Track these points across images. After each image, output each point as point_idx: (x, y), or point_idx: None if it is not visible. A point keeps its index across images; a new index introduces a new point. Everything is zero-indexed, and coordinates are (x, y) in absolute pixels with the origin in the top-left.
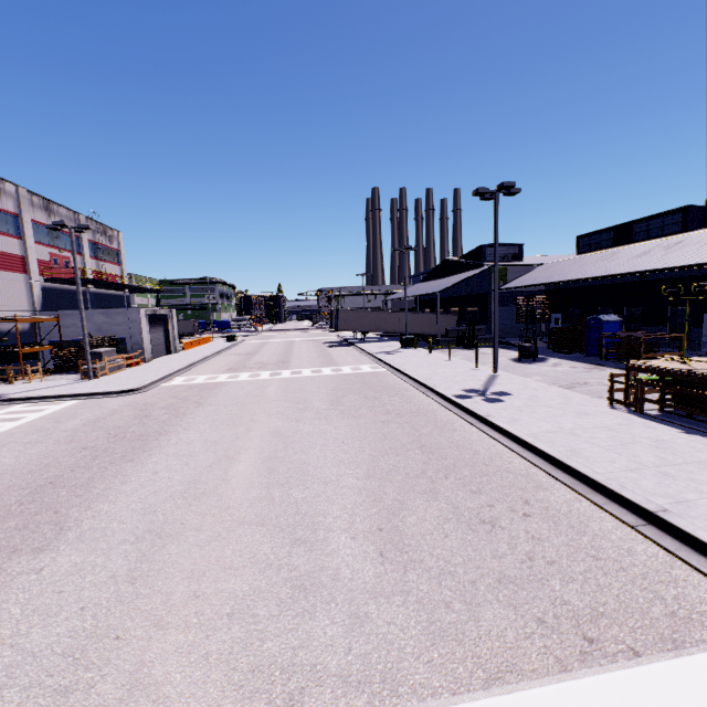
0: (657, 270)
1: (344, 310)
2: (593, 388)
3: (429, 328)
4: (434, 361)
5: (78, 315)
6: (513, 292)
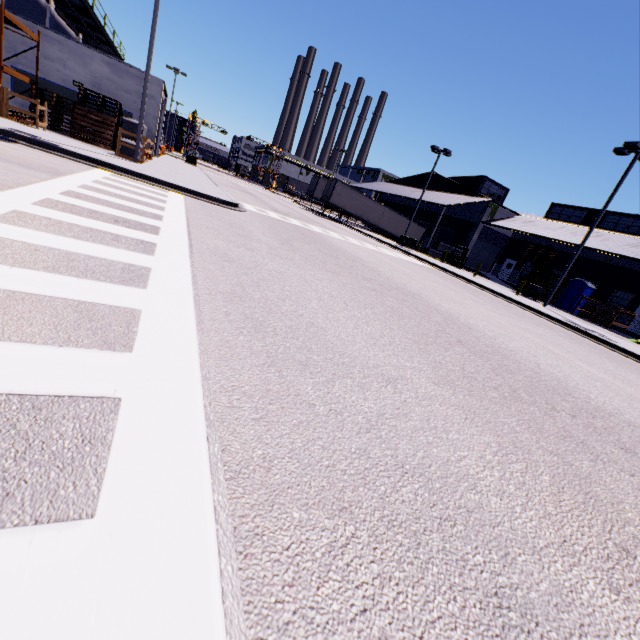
0: None
1: (342, 184)
2: None
3: (401, 232)
4: (468, 275)
5: (69, 48)
6: (492, 229)
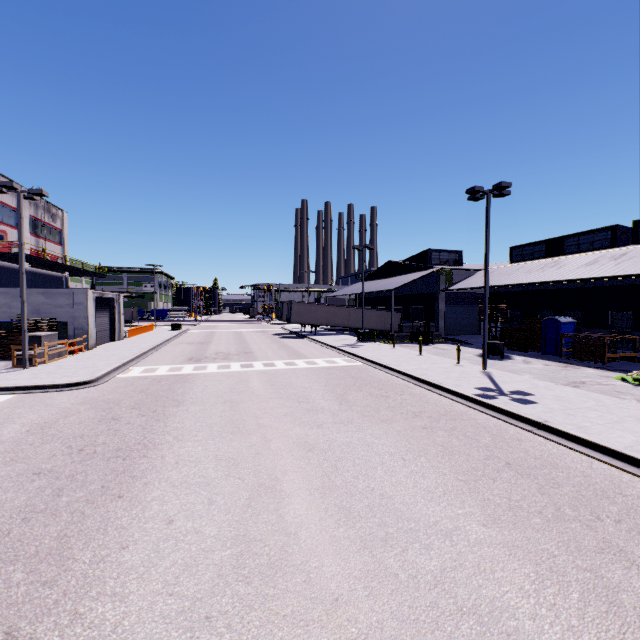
0: (622, 276)
1: (297, 303)
2: (598, 387)
3: (375, 324)
4: (408, 356)
5: (12, 293)
6: (457, 293)
